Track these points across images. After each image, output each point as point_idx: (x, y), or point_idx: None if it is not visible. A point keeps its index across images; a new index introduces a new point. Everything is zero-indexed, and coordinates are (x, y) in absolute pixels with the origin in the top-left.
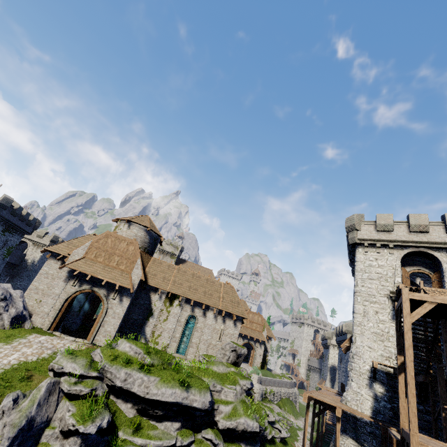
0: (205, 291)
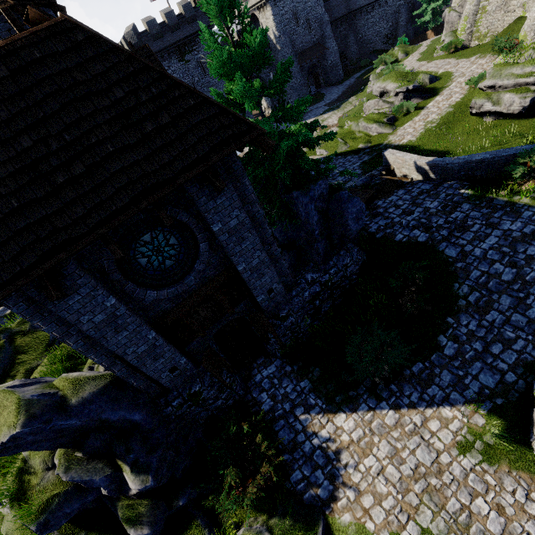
0: None
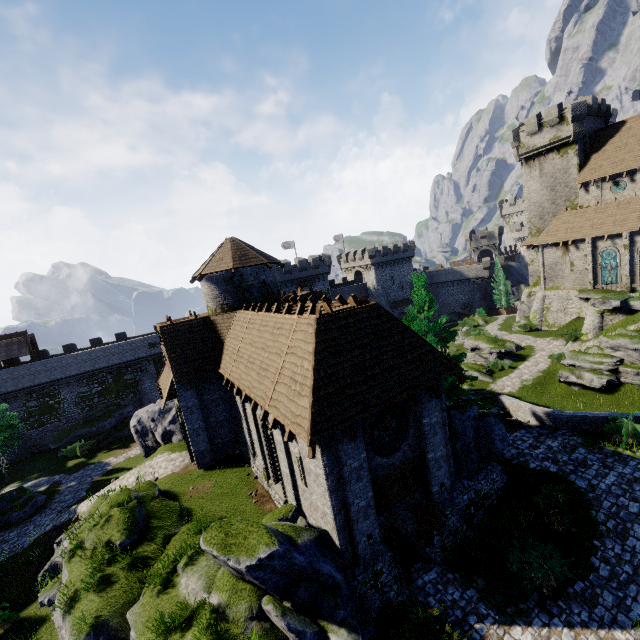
0: (263, 361)
